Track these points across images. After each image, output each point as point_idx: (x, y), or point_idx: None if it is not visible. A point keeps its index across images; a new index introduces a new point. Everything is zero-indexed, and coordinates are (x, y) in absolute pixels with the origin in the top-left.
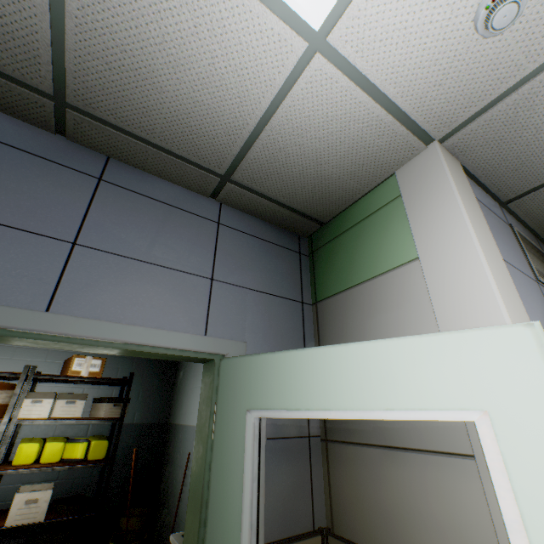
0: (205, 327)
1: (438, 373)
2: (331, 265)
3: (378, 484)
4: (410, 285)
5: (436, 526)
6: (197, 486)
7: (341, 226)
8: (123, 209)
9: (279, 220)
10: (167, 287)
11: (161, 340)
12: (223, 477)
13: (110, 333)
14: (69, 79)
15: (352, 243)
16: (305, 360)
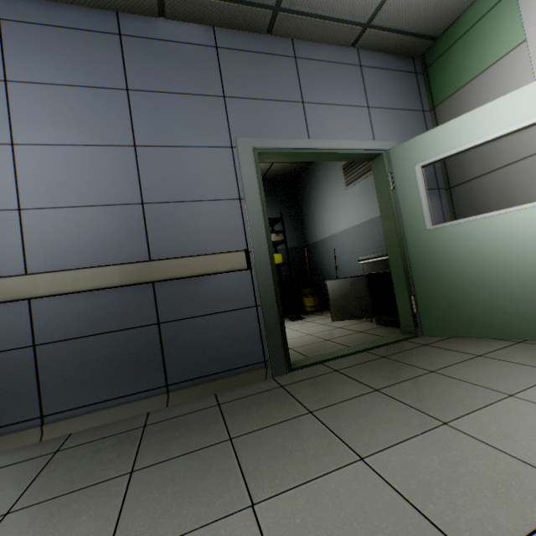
0: (372, 137)
1: (532, 102)
2: (445, 74)
3: (487, 191)
4: (516, 64)
5: (522, 191)
6: (387, 212)
7: (454, 36)
8: (312, 74)
9: (399, 49)
10: (348, 118)
11: (356, 146)
12: (406, 198)
13: (335, 146)
14: None
15: (465, 48)
16: (448, 128)
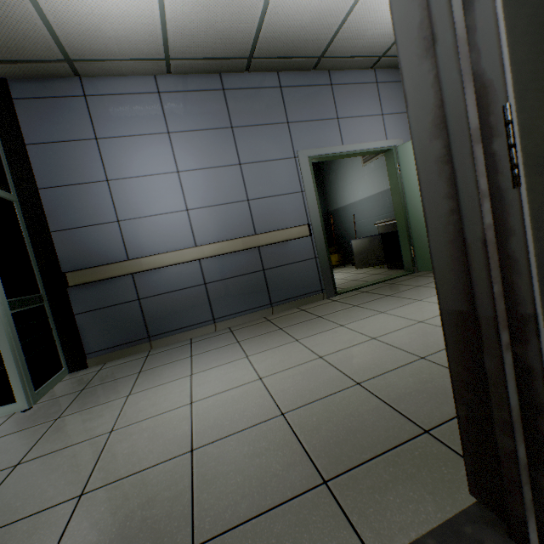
0: (385, 137)
1: None
2: None
3: None
4: None
5: None
6: (396, 190)
7: None
8: (343, 96)
9: None
10: (369, 125)
11: (374, 146)
12: (408, 181)
13: (360, 148)
14: (329, 49)
15: None
16: None
